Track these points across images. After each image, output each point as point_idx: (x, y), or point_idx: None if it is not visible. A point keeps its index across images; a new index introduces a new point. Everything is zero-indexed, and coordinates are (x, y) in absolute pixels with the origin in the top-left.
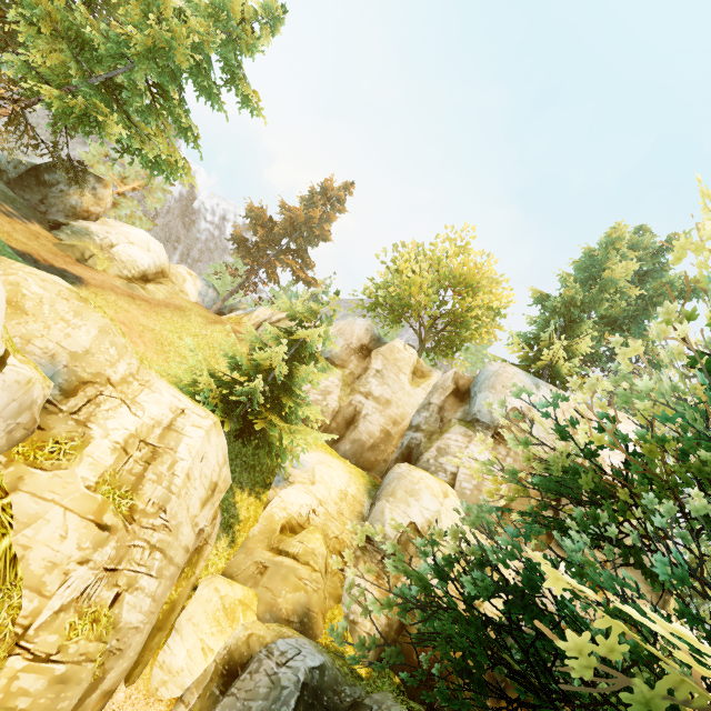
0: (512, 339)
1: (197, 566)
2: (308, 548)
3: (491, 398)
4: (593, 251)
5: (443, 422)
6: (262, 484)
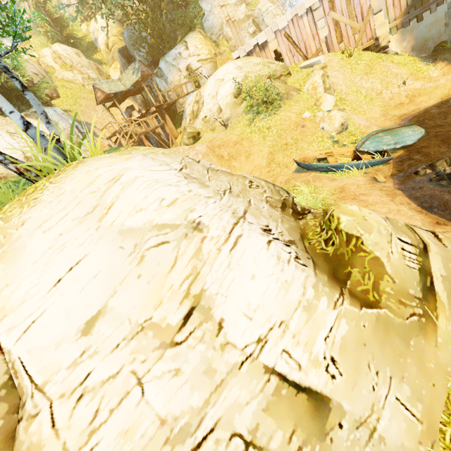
0: None
1: (102, 71)
2: (112, 42)
3: None
4: None
5: None
6: (95, 49)
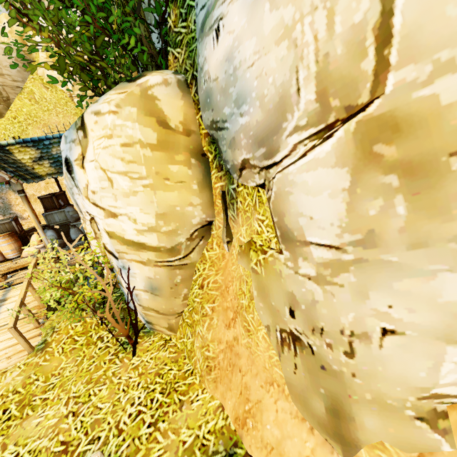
0: None
1: None
2: None
3: None
4: None
5: None
6: None
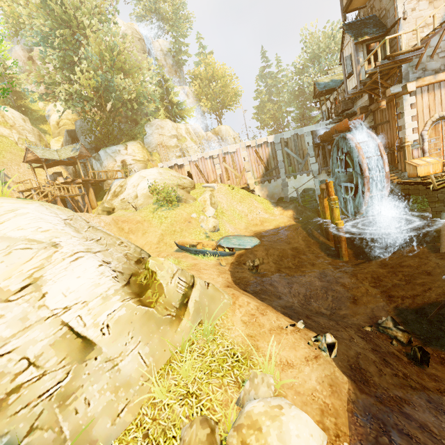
0: None
1: (43, 138)
2: (64, 123)
3: None
4: None
5: None
6: (45, 122)
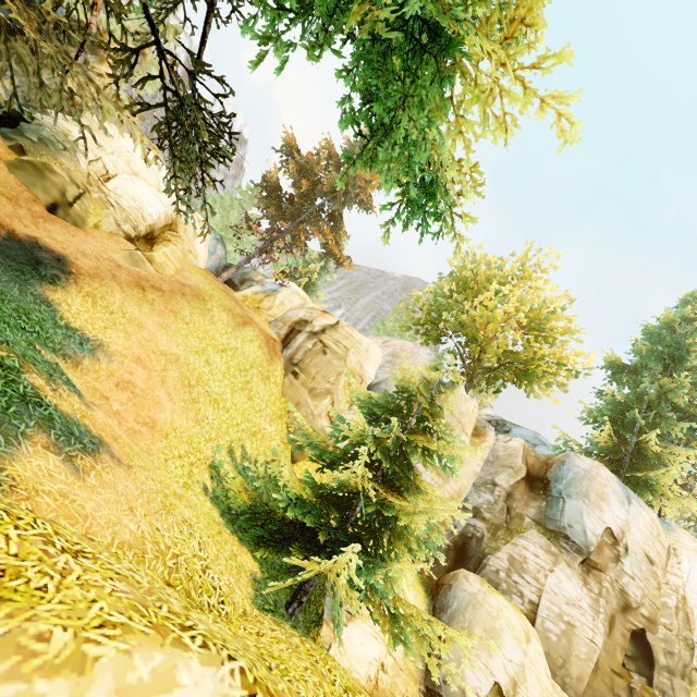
0: (587, 415)
1: None
2: None
3: (585, 511)
4: (675, 323)
5: (511, 515)
6: (316, 620)
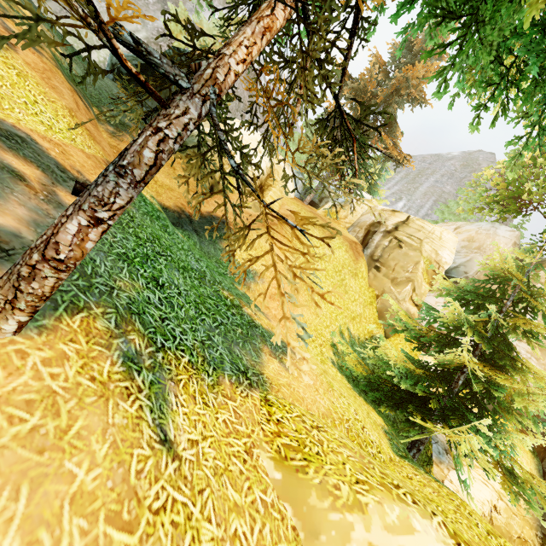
0: None
1: None
2: None
3: None
4: None
5: None
6: (426, 461)
